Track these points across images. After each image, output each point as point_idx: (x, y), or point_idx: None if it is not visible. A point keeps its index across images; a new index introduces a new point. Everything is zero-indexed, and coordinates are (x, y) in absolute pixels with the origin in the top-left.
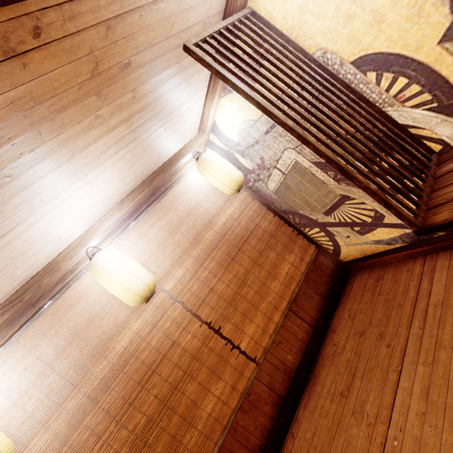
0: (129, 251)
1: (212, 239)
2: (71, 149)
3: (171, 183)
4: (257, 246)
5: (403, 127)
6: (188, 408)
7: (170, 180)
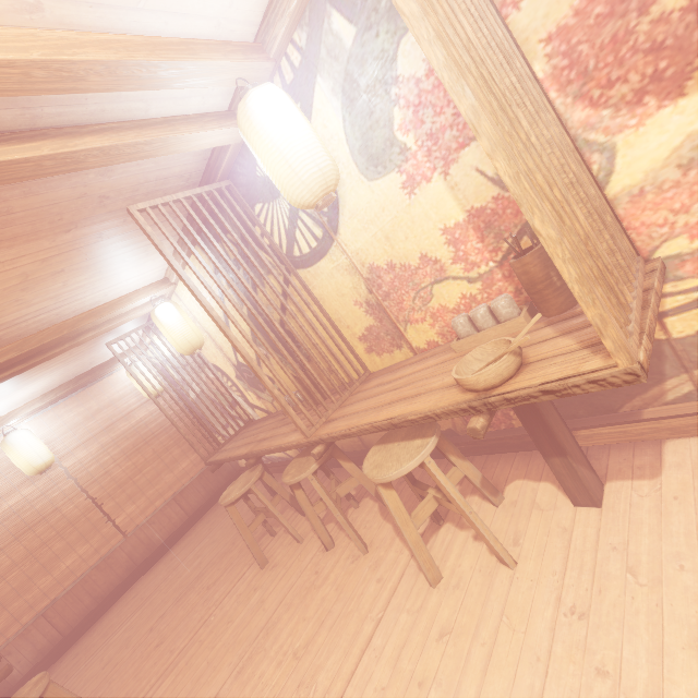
0: (41, 429)
1: (125, 430)
2: (18, 382)
3: (103, 376)
4: (166, 442)
5: (236, 402)
6: (51, 559)
7: (103, 373)
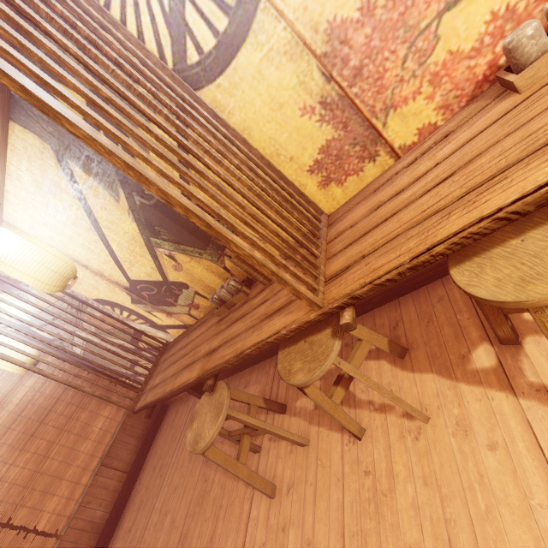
0: None
1: (4, 422)
2: None
3: None
4: (66, 411)
5: (140, 331)
6: None
7: None
